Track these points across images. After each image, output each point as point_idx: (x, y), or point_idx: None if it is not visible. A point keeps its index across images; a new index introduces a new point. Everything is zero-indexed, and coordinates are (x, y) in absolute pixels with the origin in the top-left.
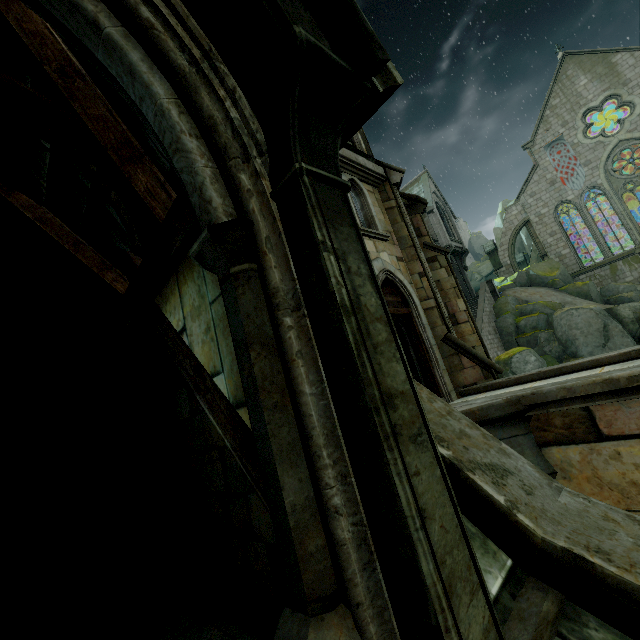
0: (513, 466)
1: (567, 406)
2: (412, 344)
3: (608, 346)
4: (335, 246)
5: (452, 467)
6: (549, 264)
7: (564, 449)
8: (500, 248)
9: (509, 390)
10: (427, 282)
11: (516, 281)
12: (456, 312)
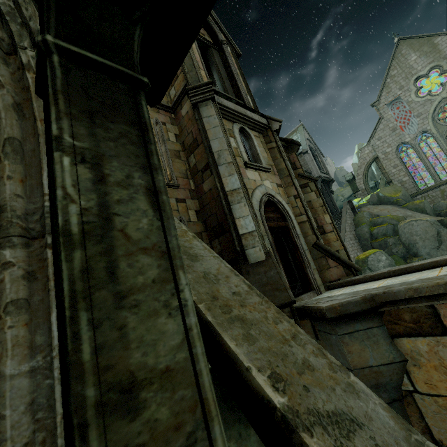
0: (362, 412)
1: (414, 304)
2: (289, 249)
3: (441, 248)
4: (83, 144)
5: (283, 425)
6: (393, 188)
7: (413, 340)
8: (357, 177)
9: (365, 285)
10: (300, 202)
11: (369, 201)
12: (324, 224)
